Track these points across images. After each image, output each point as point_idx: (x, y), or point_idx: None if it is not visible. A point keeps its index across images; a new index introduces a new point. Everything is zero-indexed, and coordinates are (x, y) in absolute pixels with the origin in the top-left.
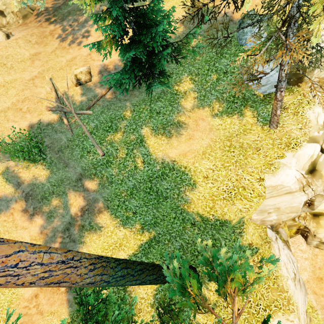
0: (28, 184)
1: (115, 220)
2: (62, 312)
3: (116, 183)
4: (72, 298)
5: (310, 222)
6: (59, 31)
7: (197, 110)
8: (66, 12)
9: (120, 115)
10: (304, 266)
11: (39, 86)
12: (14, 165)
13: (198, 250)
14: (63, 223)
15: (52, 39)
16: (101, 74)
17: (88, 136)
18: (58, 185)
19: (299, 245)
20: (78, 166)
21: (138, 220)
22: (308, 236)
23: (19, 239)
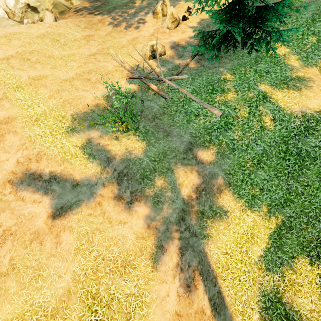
0: (120, 159)
1: (239, 201)
2: None
3: (240, 149)
4: None
5: None
6: (109, 19)
7: (307, 69)
8: (110, 7)
9: (219, 79)
10: None
11: (102, 61)
12: (98, 137)
13: None
14: (174, 210)
15: (103, 25)
16: (174, 49)
17: (192, 98)
18: (160, 160)
19: None
20: (185, 133)
21: (264, 200)
22: None
23: (120, 239)
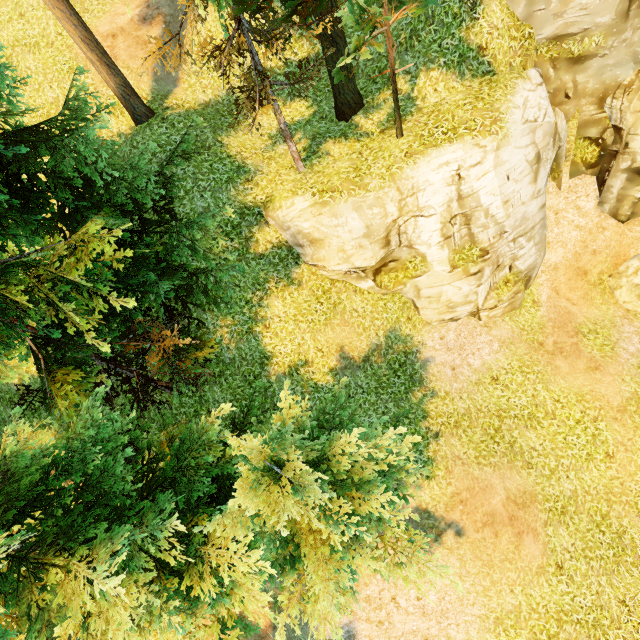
0: None
1: None
2: (143, 80)
3: None
4: (161, 73)
5: (634, 98)
6: None
7: None
8: None
9: None
10: (564, 238)
11: None
12: None
13: (381, 69)
14: None
15: None
16: None
17: None
18: None
19: (581, 197)
20: None
21: None
22: (610, 171)
23: None
